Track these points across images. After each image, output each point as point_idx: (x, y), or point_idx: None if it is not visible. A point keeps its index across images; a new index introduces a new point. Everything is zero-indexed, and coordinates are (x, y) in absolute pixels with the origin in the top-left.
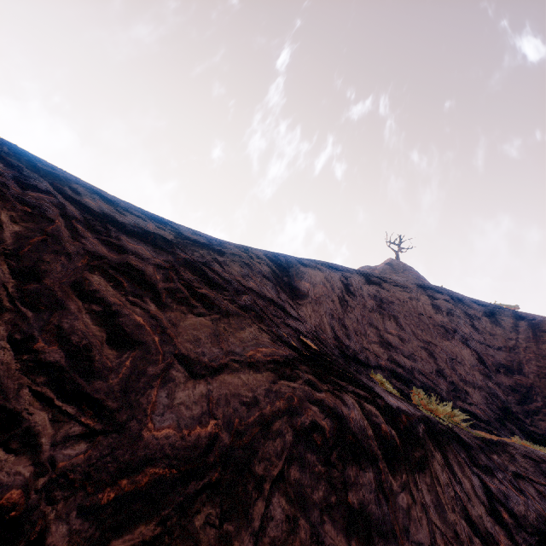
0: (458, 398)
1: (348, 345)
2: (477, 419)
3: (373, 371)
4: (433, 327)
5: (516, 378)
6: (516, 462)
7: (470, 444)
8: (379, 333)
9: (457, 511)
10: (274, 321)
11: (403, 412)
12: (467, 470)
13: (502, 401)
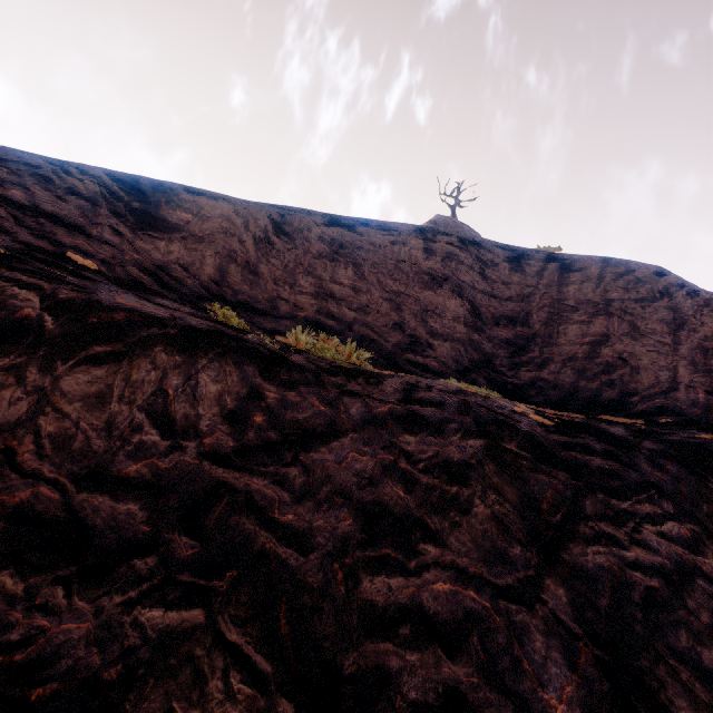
0: (411, 351)
1: (244, 292)
2: (425, 370)
3: (271, 320)
4: (415, 275)
5: (518, 329)
6: (374, 386)
7: (295, 365)
8: (319, 284)
9: (140, 405)
10: (5, 228)
11: (133, 312)
12: (230, 378)
13: (485, 354)
